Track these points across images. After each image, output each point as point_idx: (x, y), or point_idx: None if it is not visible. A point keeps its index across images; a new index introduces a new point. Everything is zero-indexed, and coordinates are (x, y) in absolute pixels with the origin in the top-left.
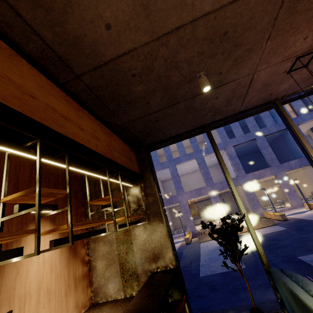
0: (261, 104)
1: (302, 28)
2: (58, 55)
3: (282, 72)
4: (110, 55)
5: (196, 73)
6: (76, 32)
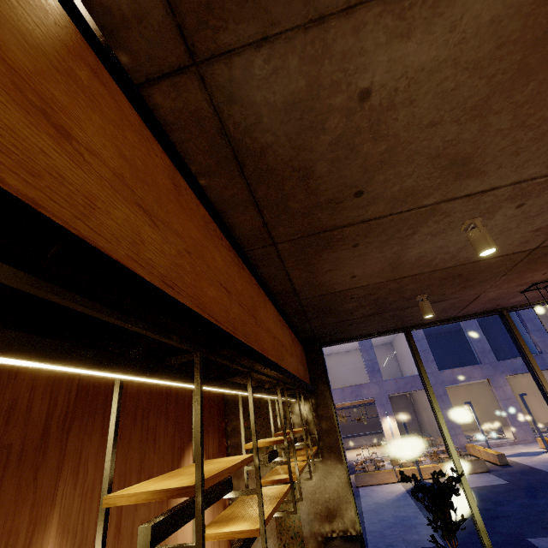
0: (483, 311)
1: (541, 269)
2: (296, 290)
3: (515, 291)
4: (341, 289)
5: (418, 295)
6: (324, 280)
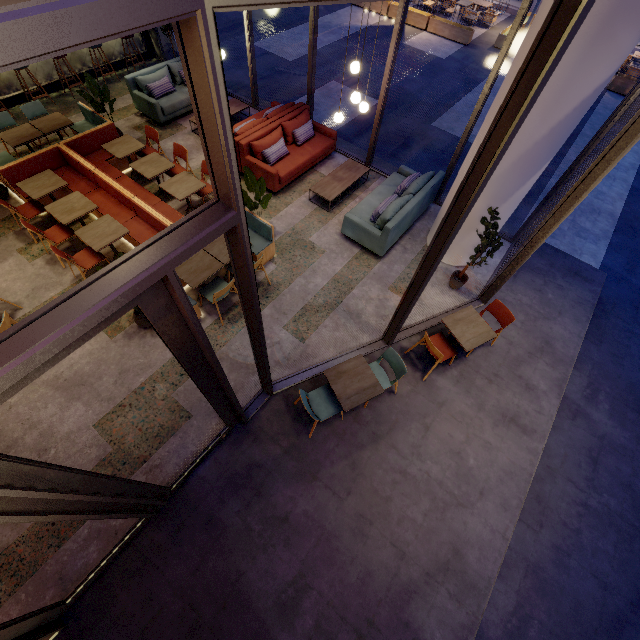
0: None
1: None
2: None
3: None
4: None
5: None
6: None
